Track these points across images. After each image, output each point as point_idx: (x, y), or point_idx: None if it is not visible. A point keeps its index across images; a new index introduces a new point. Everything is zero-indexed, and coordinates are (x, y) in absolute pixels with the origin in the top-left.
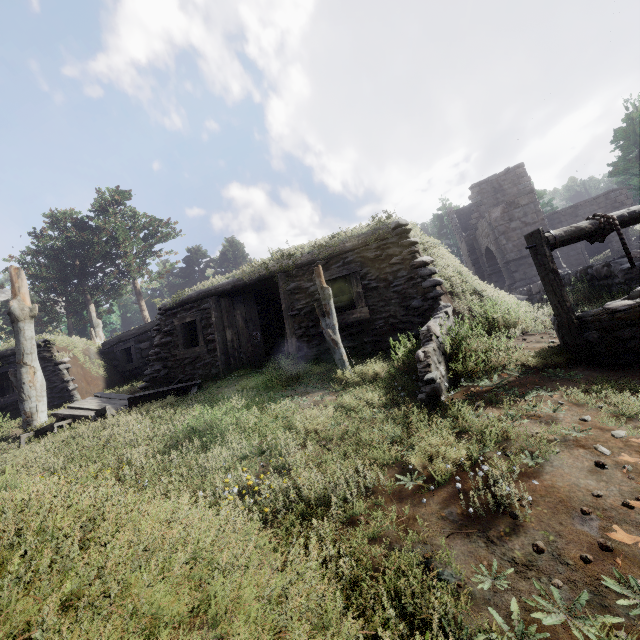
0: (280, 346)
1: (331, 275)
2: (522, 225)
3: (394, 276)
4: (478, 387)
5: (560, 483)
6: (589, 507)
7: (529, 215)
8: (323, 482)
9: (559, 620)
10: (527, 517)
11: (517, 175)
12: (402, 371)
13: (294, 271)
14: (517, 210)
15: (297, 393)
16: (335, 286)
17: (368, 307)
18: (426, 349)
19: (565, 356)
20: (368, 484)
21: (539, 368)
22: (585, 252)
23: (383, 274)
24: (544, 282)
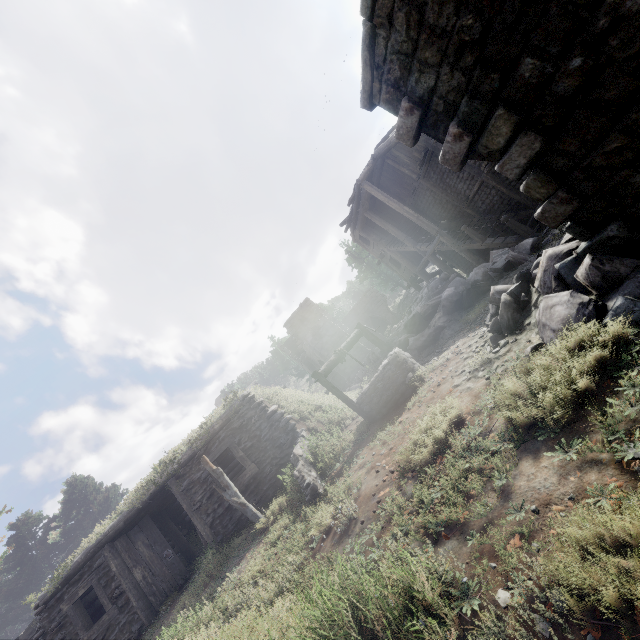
0: (194, 551)
1: (214, 456)
2: (330, 337)
3: (260, 430)
4: (336, 470)
5: (367, 491)
6: (375, 492)
7: (330, 330)
8: (275, 584)
9: (368, 537)
10: (359, 514)
11: (309, 306)
12: (294, 491)
13: (181, 471)
14: (321, 330)
15: (233, 566)
16: (220, 461)
17: (254, 462)
18: (298, 468)
19: (364, 425)
20: (298, 563)
21: (358, 439)
22: (378, 332)
23: (252, 433)
24: (334, 393)
